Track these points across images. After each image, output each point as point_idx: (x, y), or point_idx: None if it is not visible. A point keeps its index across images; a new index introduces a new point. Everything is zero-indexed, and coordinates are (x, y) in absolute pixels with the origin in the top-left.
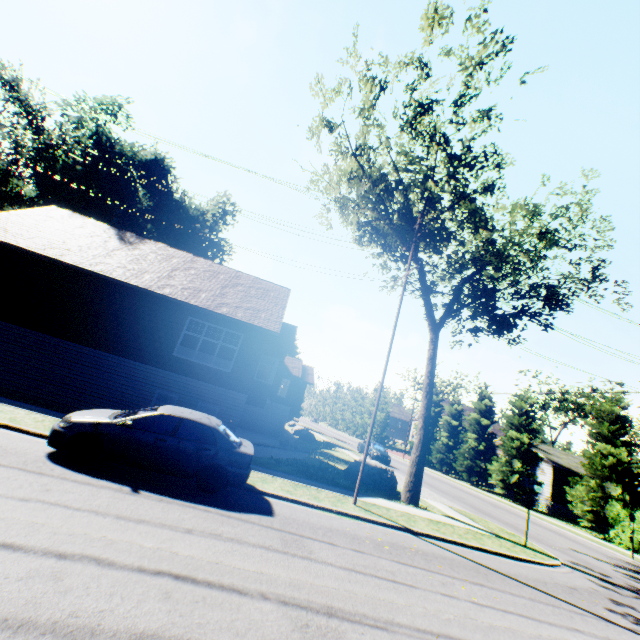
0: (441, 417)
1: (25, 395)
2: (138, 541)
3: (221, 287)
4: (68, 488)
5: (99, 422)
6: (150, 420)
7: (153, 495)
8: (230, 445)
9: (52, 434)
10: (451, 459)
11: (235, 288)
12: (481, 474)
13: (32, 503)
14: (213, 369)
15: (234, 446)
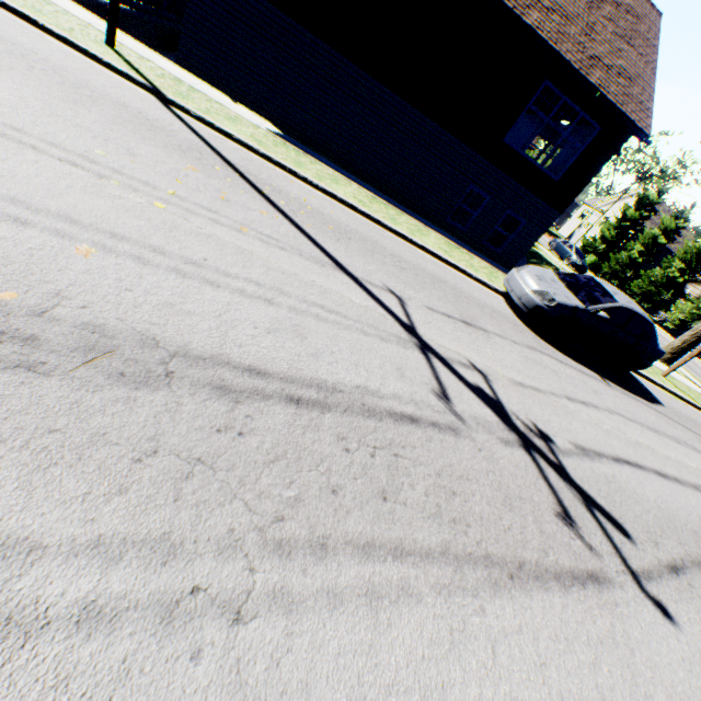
0: (642, 224)
1: (338, 158)
2: (685, 461)
3: (586, 6)
4: (592, 386)
5: (576, 308)
6: (612, 312)
7: (613, 386)
8: (655, 343)
9: (534, 309)
10: (626, 276)
11: (601, 10)
12: (654, 303)
13: (615, 417)
14: (539, 172)
15: (657, 344)
